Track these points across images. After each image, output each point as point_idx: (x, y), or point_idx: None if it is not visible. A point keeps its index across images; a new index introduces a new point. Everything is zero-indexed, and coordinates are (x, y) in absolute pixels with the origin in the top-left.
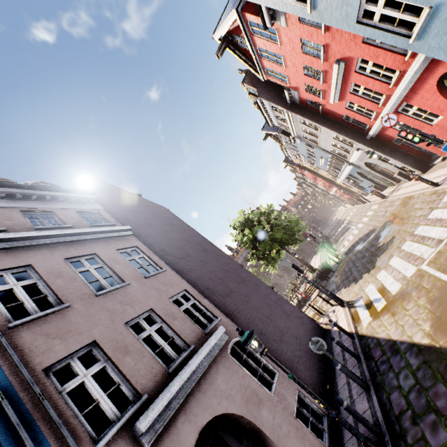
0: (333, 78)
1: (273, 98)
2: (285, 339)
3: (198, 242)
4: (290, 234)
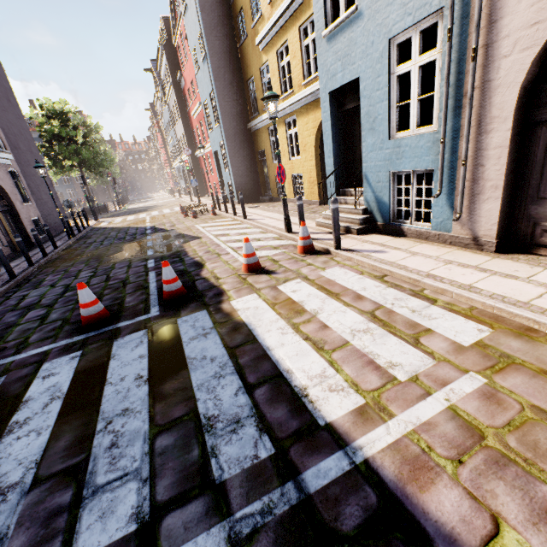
0: (197, 106)
1: (171, 63)
2: (43, 202)
3: (5, 86)
4: (98, 163)
